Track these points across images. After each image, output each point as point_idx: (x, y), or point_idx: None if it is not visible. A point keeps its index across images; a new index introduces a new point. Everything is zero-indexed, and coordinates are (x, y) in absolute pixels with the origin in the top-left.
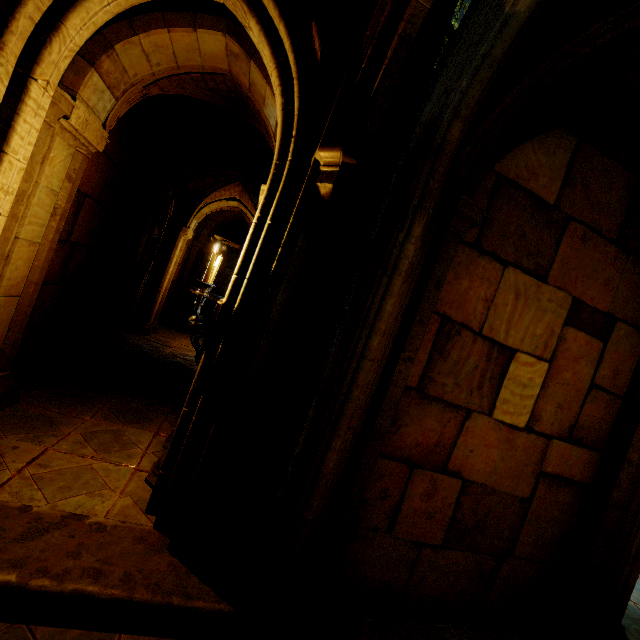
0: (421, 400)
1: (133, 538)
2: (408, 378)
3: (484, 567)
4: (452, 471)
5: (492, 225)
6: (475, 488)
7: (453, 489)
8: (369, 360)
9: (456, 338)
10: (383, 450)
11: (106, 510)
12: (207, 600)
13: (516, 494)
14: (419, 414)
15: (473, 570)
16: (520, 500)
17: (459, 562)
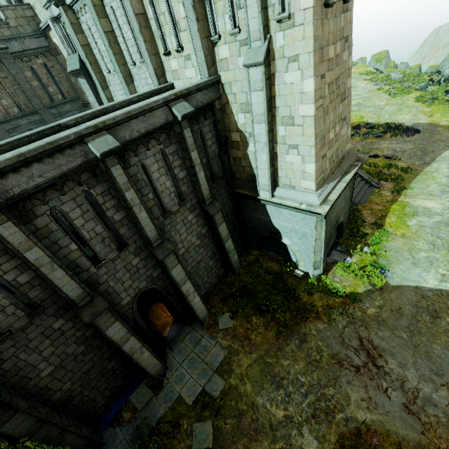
0: None
1: None
2: None
3: None
4: None
5: None
6: None
7: None
8: None
9: None
10: None
11: None
12: None
13: None
14: None
15: None
16: None
17: None
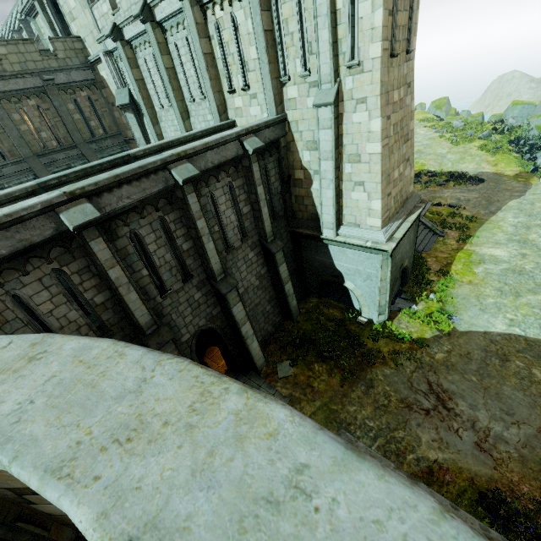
0: None
1: None
2: None
3: None
4: None
5: None
6: None
7: None
8: None
9: None
10: None
11: None
12: None
13: None
14: None
15: None
16: None
17: None
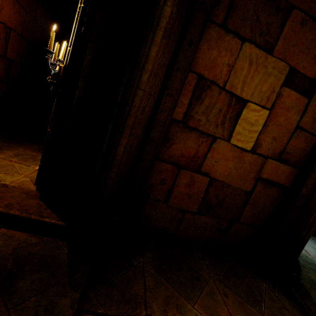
0: (185, 129)
1: (21, 192)
2: (176, 115)
3: (221, 226)
4: (204, 172)
5: (235, 10)
6: (217, 183)
7: (204, 183)
8: (141, 89)
9: (208, 90)
10: (161, 157)
11: (12, 180)
12: (52, 219)
13: (243, 189)
14: (183, 137)
15: (215, 227)
16: (245, 192)
17: (207, 222)
